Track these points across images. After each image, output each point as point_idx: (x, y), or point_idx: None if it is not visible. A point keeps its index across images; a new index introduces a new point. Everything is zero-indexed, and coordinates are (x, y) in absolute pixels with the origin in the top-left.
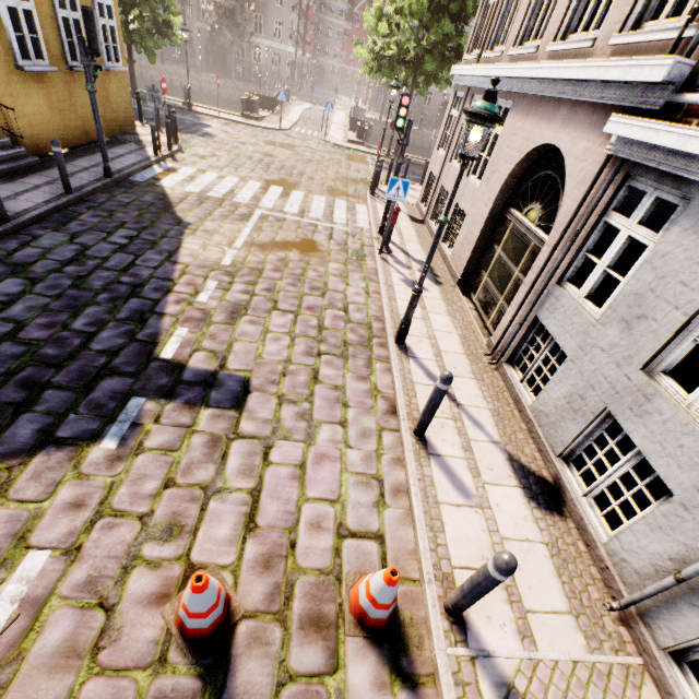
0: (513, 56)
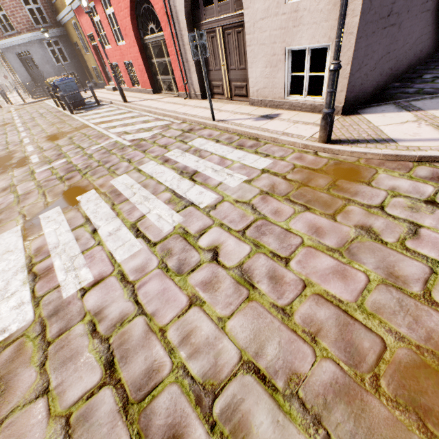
0: None
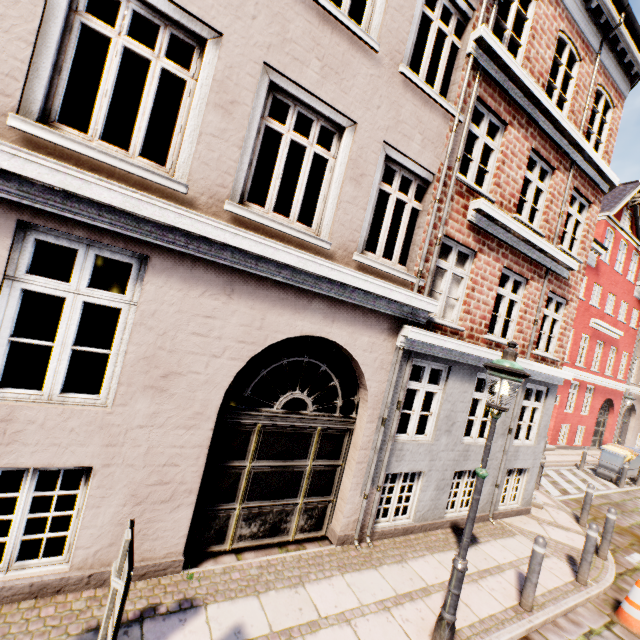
0: (57, 145)
